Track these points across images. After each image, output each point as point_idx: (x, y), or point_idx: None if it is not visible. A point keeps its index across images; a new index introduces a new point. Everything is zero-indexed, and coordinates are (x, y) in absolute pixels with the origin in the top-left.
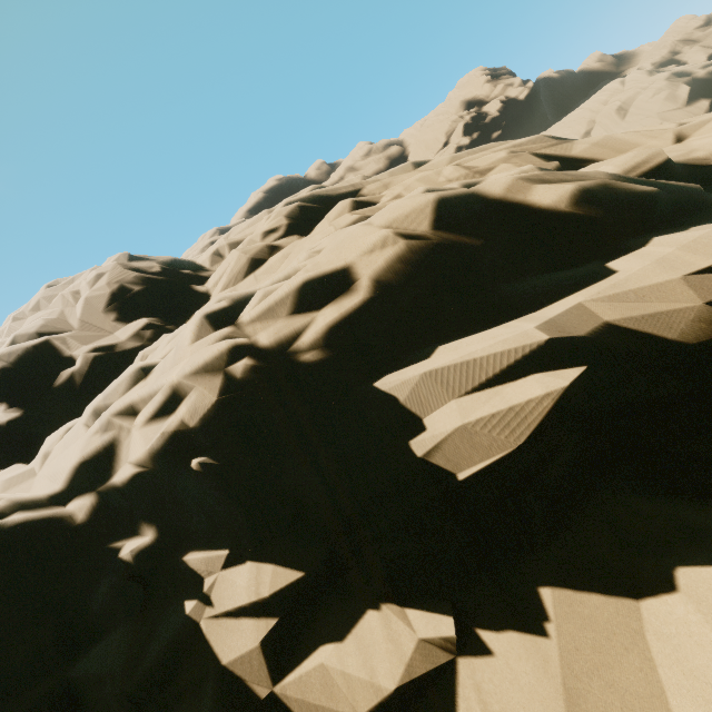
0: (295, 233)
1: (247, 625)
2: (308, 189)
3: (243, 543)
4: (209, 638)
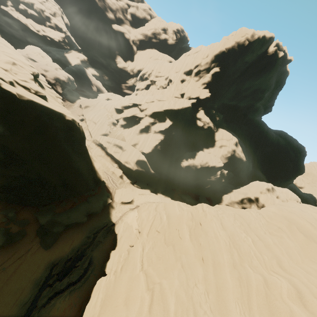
0: None
1: (9, 4)
2: None
3: (11, 2)
4: (8, 3)
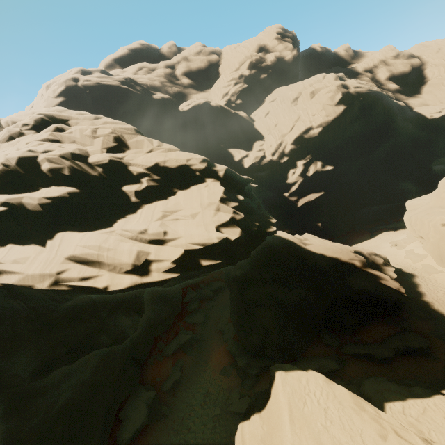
0: (35, 129)
1: None
2: (56, 108)
3: None
4: None
